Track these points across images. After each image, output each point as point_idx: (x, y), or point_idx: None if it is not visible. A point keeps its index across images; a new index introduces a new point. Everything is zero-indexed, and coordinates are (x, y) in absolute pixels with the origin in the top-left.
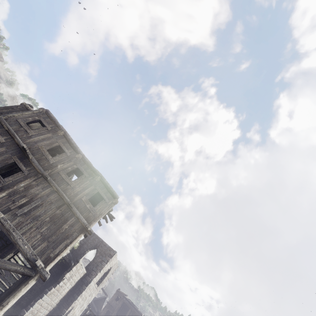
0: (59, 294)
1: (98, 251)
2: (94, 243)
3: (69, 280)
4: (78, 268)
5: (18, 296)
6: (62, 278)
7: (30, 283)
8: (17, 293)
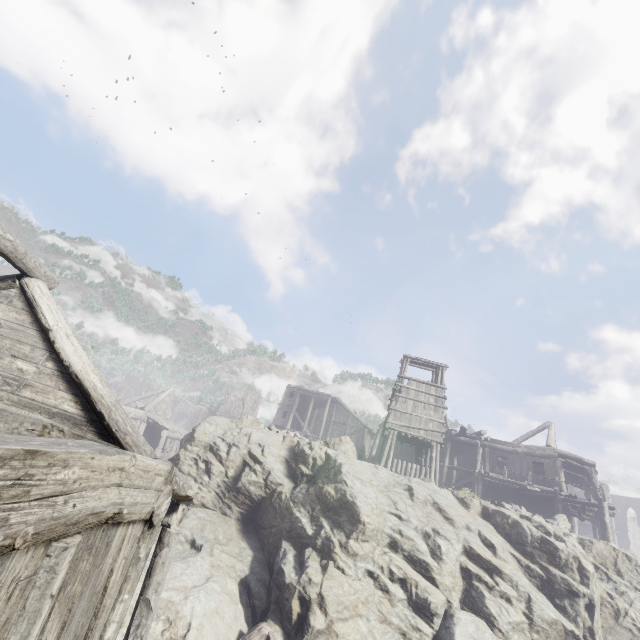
0: (639, 550)
1: (633, 508)
2: (623, 503)
3: (634, 538)
4: (631, 527)
5: (615, 541)
6: (628, 538)
7: (614, 536)
8: (614, 540)
